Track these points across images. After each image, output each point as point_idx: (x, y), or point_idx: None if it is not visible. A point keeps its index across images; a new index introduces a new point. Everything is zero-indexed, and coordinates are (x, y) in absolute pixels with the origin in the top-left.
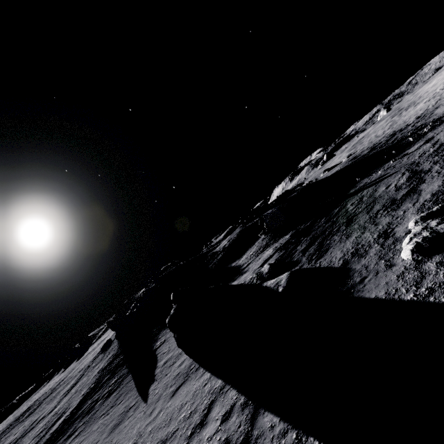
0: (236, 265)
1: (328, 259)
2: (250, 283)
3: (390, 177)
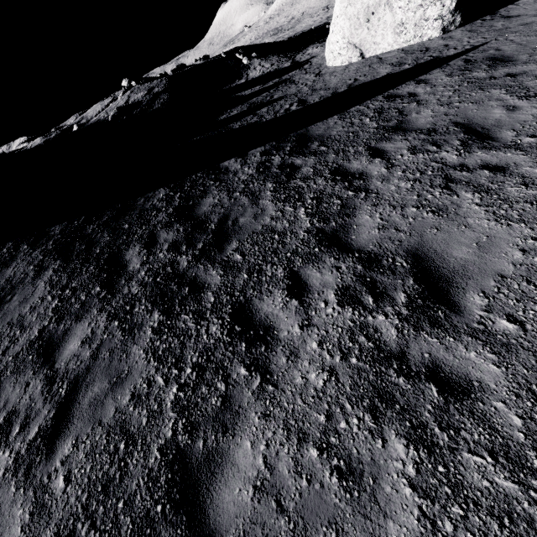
0: (253, 78)
1: None
2: None
3: None
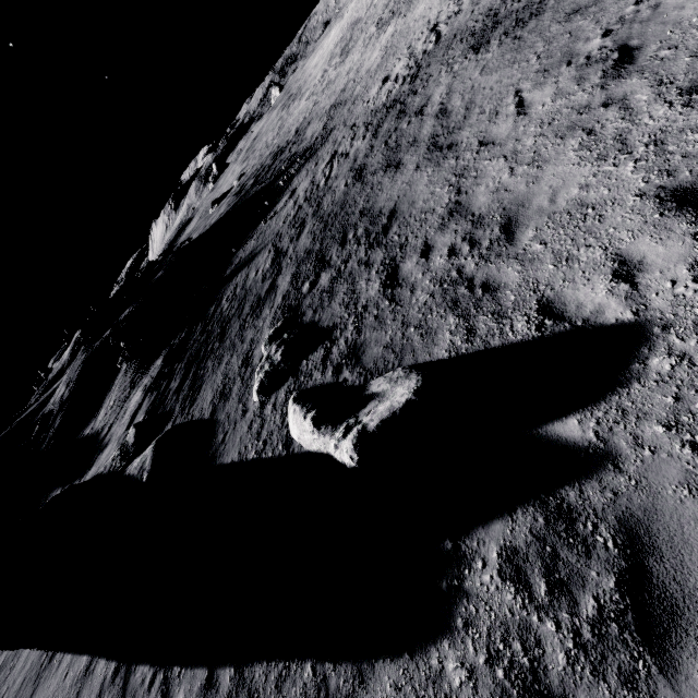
0: (91, 432)
1: (200, 404)
2: (112, 469)
3: (260, 254)
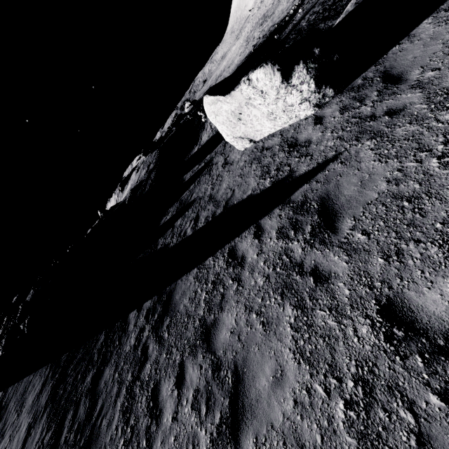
0: (202, 145)
1: None
2: None
3: None
